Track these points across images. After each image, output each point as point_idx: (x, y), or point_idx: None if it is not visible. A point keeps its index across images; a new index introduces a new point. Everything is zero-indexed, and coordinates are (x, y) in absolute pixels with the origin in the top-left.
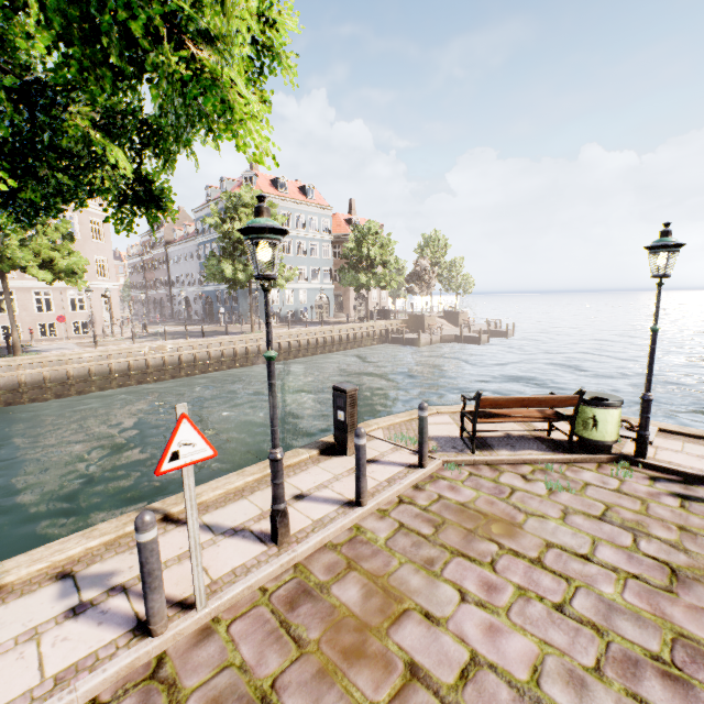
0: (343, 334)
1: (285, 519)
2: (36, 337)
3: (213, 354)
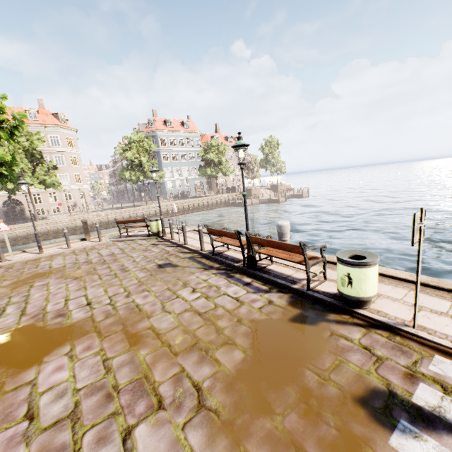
0: (200, 203)
1: (41, 248)
2: (52, 213)
3: (126, 217)
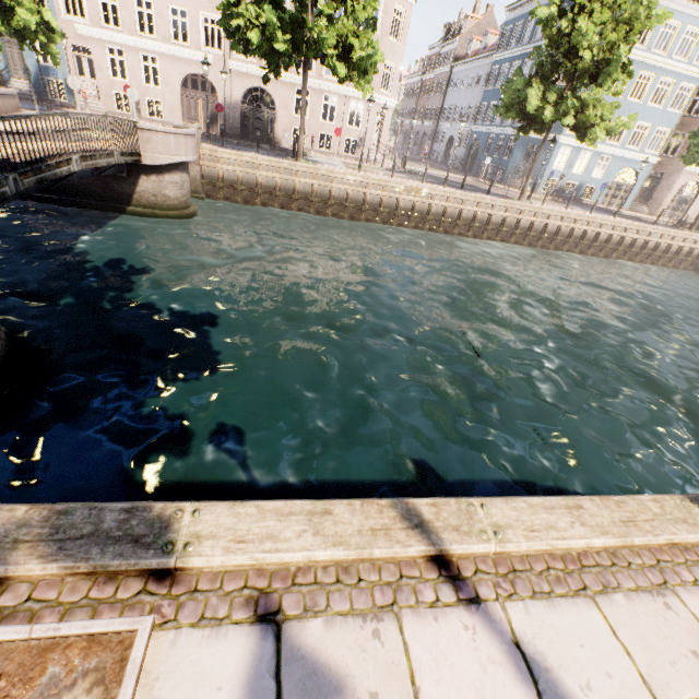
0: (639, 239)
1: None
2: (315, 147)
3: (464, 214)
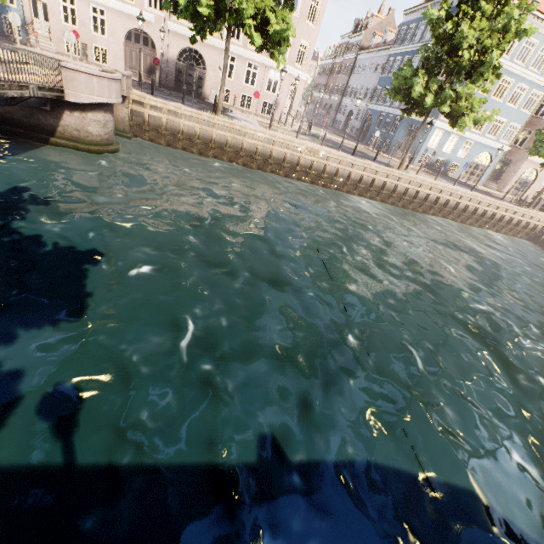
0: (489, 211)
1: None
2: (237, 105)
3: (353, 176)
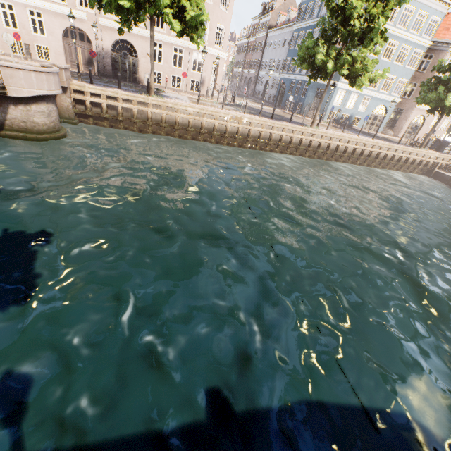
0: (389, 154)
1: None
2: (169, 85)
3: (274, 137)
